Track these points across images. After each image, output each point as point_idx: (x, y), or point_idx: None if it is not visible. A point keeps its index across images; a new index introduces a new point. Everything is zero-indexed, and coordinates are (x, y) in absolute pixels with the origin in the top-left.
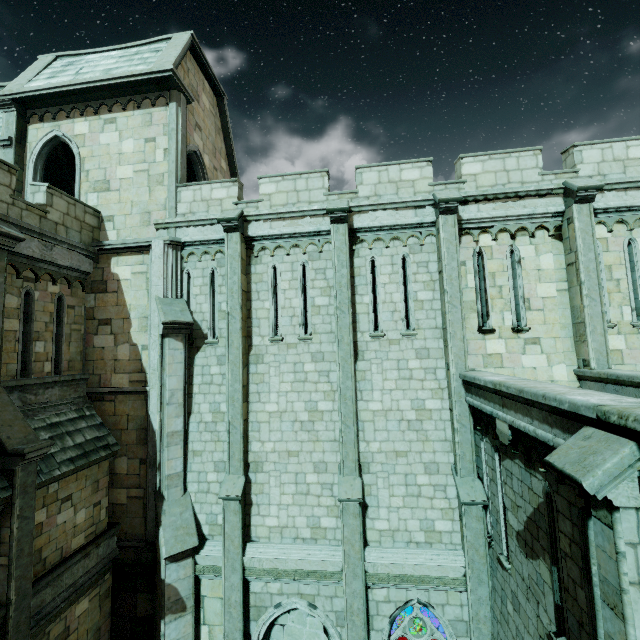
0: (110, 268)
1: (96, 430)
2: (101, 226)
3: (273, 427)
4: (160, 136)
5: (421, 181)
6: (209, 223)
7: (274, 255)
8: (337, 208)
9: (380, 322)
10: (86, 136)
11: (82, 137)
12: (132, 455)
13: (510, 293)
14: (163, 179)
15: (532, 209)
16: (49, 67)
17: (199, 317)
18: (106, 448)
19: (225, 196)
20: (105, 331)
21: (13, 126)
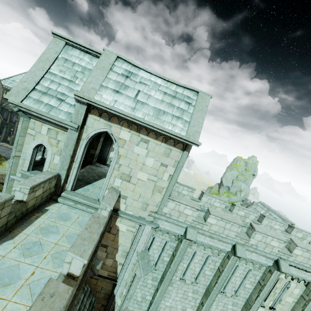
0: (115, 222)
1: (89, 298)
2: (118, 199)
3: (165, 310)
4: (170, 166)
5: (276, 248)
6: (177, 225)
7: (198, 247)
8: (242, 257)
9: (226, 289)
10: (126, 142)
11: (123, 141)
12: (99, 302)
13: (277, 296)
14: (162, 190)
15: (306, 276)
16: (113, 69)
17: (151, 258)
18: (92, 308)
19: (190, 214)
20: (102, 250)
21: (81, 116)
